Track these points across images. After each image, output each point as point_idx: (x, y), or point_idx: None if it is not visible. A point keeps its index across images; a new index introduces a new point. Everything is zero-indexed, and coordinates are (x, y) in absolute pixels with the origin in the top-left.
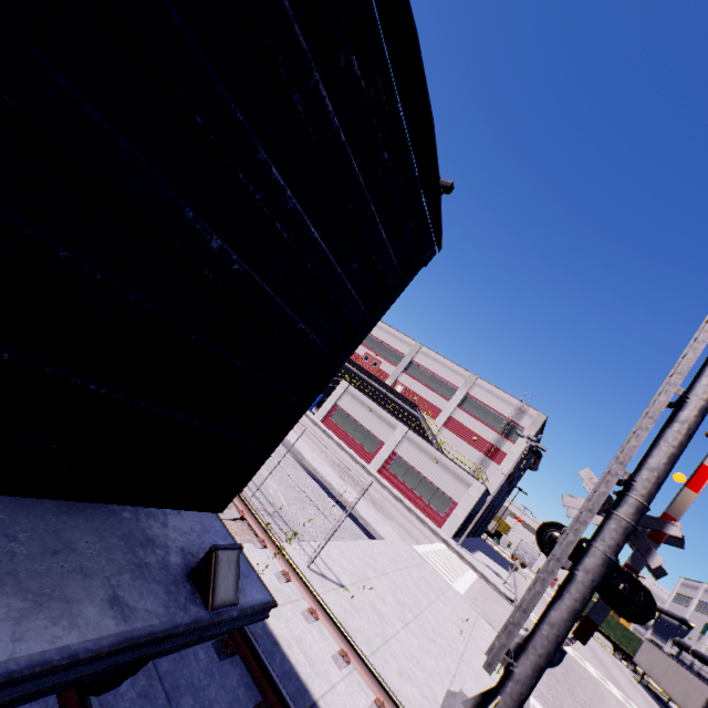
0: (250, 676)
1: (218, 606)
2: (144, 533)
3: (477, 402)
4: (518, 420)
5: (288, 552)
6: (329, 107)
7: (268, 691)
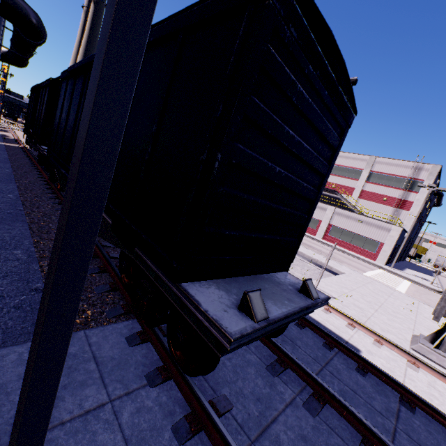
0: (316, 333)
1: (315, 299)
2: (275, 281)
3: (380, 174)
4: (416, 176)
5: None
6: (304, 93)
7: (326, 338)
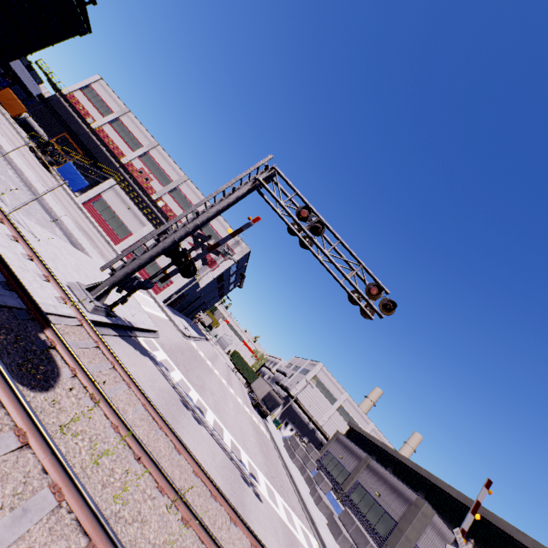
0: None
1: None
2: None
3: (213, 230)
4: (234, 248)
5: None
6: None
7: None
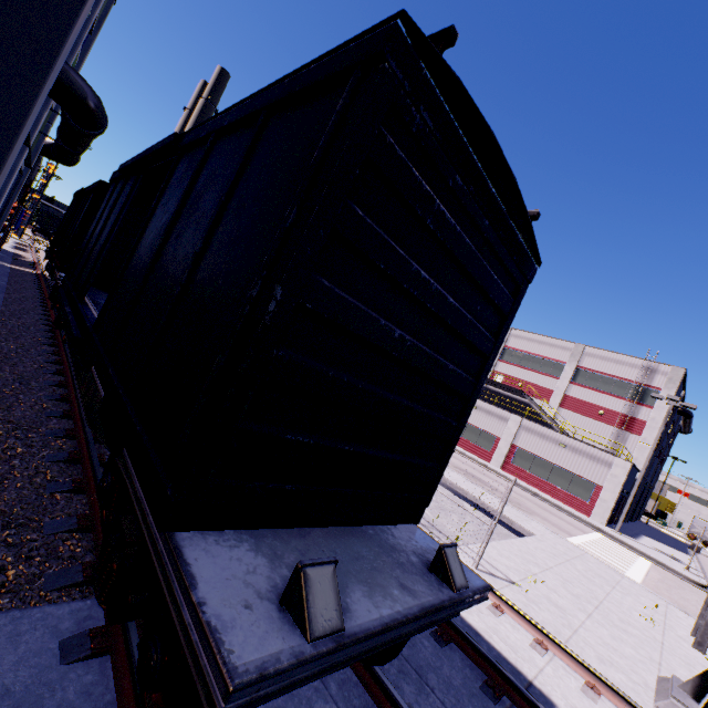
0: (469, 659)
1: (459, 588)
2: (387, 543)
3: (592, 372)
4: (649, 382)
5: None
6: (447, 215)
7: (489, 671)
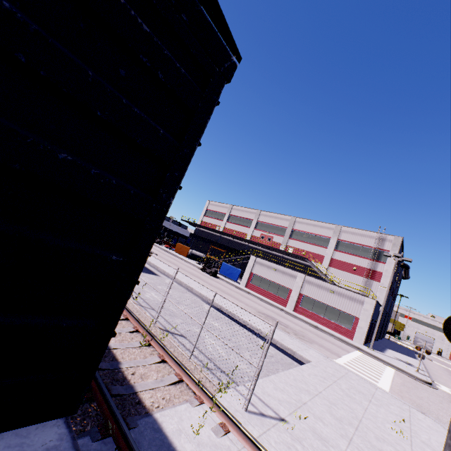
0: None
1: None
2: None
3: (347, 243)
4: (381, 247)
5: (225, 401)
6: None
7: None
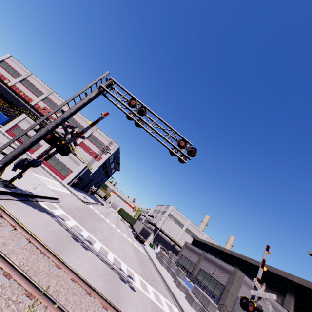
0: None
1: None
2: None
3: (95, 137)
4: (109, 146)
5: None
6: None
7: None
